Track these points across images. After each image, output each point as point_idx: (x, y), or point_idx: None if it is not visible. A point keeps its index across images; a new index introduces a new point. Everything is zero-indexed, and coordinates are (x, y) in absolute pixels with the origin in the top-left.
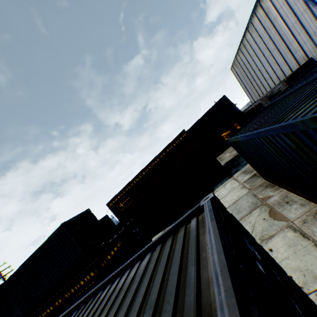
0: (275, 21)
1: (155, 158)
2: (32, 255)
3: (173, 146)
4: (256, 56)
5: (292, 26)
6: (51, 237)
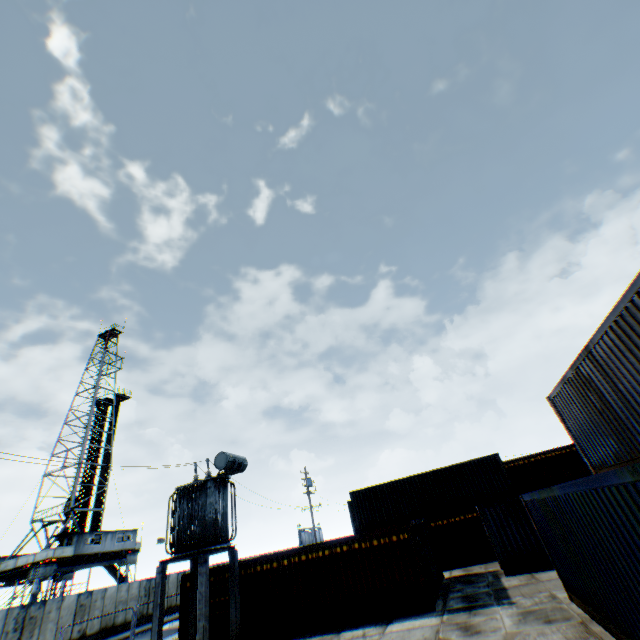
0: None
1: (553, 449)
2: (449, 466)
3: None
4: None
5: None
6: (479, 460)
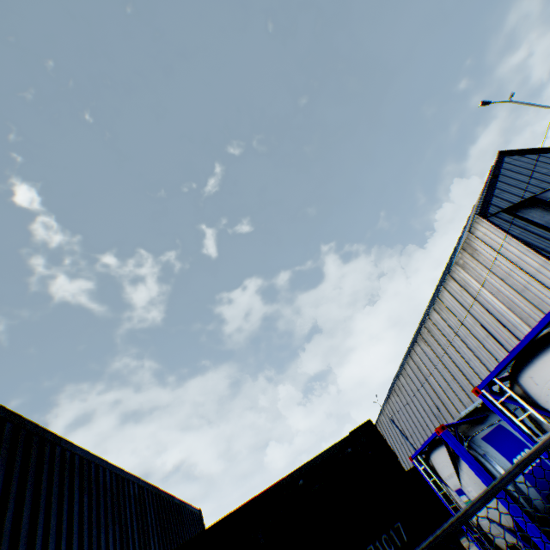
0: (400, 420)
1: None
2: None
3: None
4: (391, 438)
5: (411, 432)
6: None
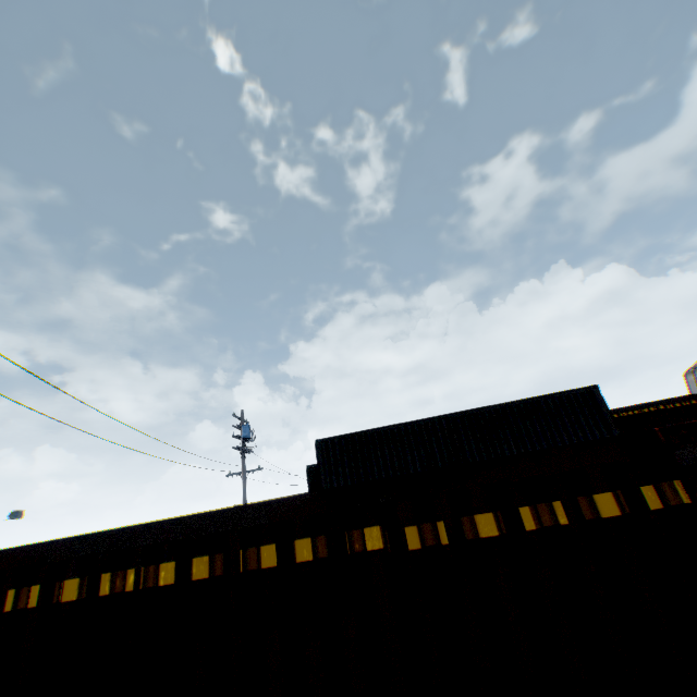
0: None
1: (631, 407)
2: (505, 404)
3: (673, 407)
4: None
5: None
6: (561, 395)
